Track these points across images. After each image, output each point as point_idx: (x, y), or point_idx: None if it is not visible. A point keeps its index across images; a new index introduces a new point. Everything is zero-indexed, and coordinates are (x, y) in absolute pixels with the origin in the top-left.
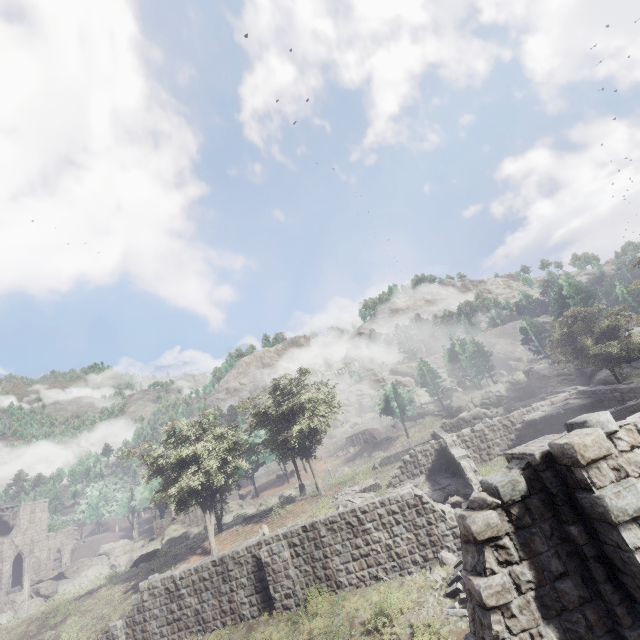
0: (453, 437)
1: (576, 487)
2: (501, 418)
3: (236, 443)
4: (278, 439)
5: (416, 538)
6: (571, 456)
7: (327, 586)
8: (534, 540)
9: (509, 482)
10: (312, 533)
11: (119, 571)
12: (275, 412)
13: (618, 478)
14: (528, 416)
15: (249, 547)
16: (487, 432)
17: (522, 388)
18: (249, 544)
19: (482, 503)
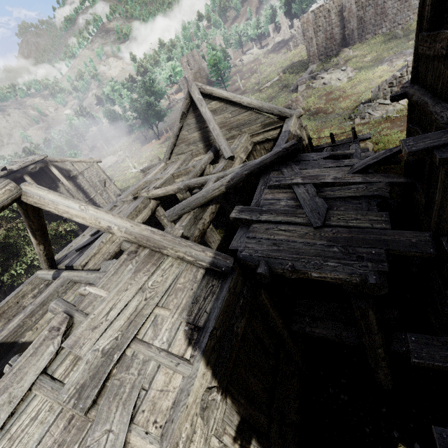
0: None
1: None
2: None
3: None
4: None
5: None
6: None
7: None
8: None
9: None
10: None
11: None
12: None
13: None
14: None
15: None
16: None
17: None
18: None
19: None
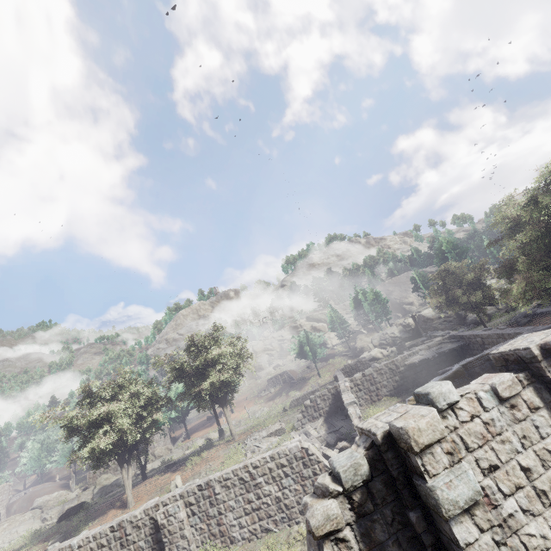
0: (345, 383)
1: (413, 472)
2: (387, 362)
3: (152, 399)
4: (194, 391)
5: (303, 489)
6: (406, 442)
7: (221, 542)
8: (375, 528)
9: (351, 466)
10: (207, 491)
11: (51, 524)
12: (190, 367)
13: (451, 463)
14: (409, 360)
15: (147, 510)
16: (376, 376)
17: (412, 330)
18: (147, 506)
19: (325, 490)
